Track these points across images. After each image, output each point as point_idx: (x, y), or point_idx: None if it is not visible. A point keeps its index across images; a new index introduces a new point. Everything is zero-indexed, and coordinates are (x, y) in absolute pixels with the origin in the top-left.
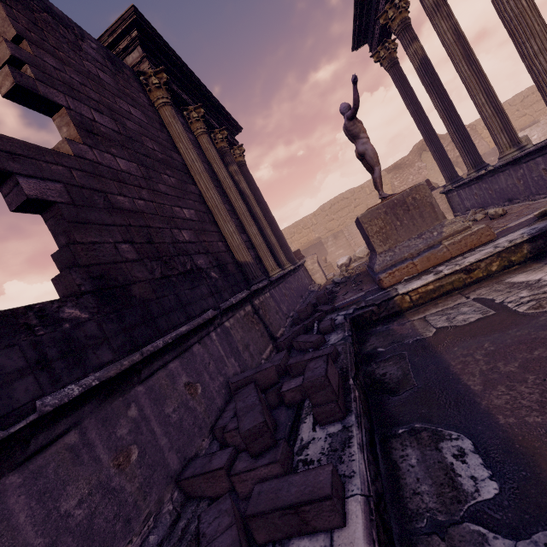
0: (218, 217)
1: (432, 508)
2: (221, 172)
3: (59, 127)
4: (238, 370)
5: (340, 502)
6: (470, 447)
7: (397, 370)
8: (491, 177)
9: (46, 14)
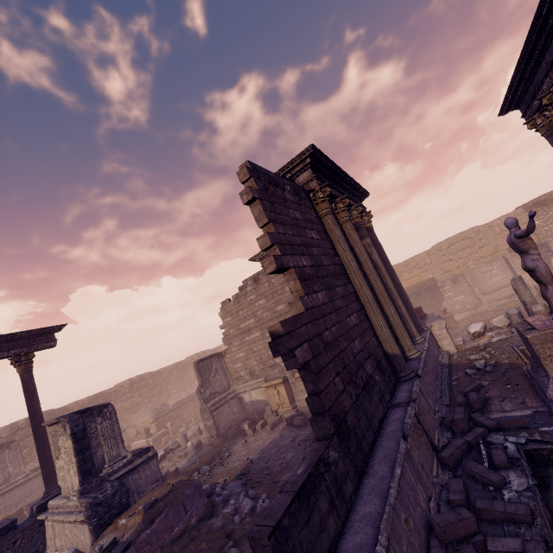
0: (369, 311)
1: None
2: (362, 255)
3: (287, 280)
4: (424, 495)
5: None
6: None
7: None
8: None
9: (271, 185)
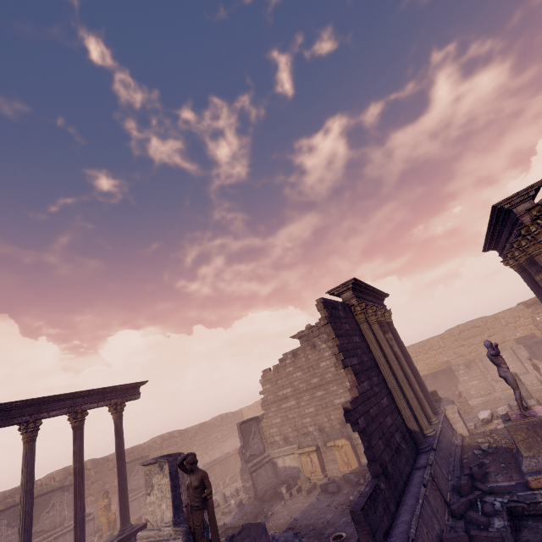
0: (395, 395)
1: None
2: (387, 349)
3: (346, 374)
4: (438, 527)
5: None
6: None
7: None
8: None
9: (332, 310)
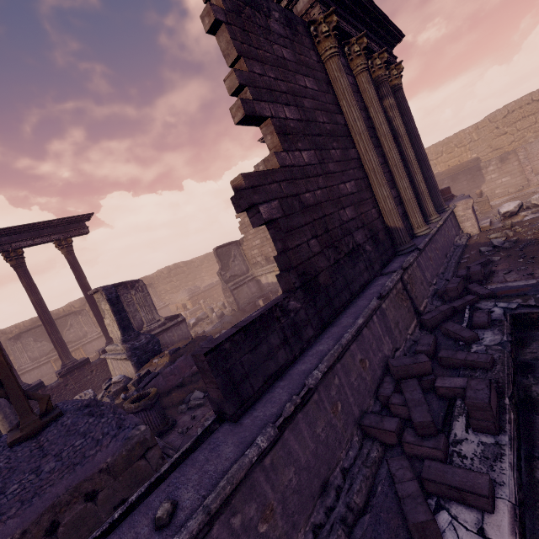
0: (373, 181)
1: None
2: (378, 117)
3: (264, 135)
4: (391, 346)
5: (492, 500)
6: None
7: None
8: None
9: (247, 7)
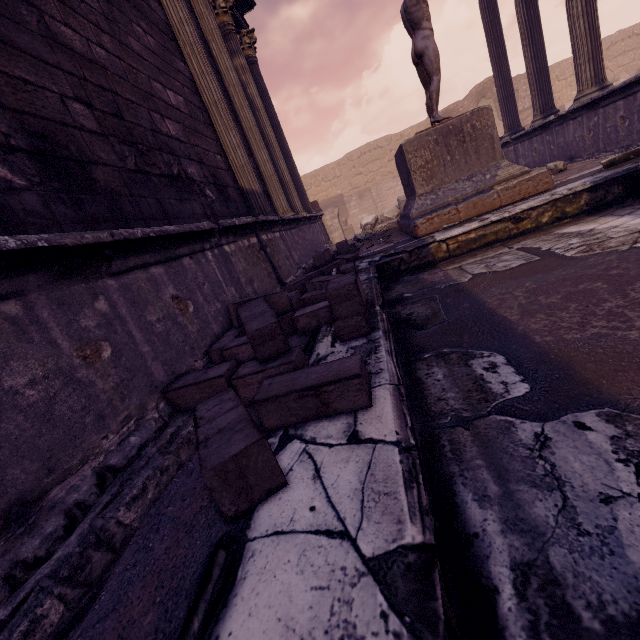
0: (217, 120)
1: (457, 408)
2: (223, 58)
3: None
4: None
5: (368, 386)
6: (503, 361)
7: (425, 310)
8: (559, 126)
9: None
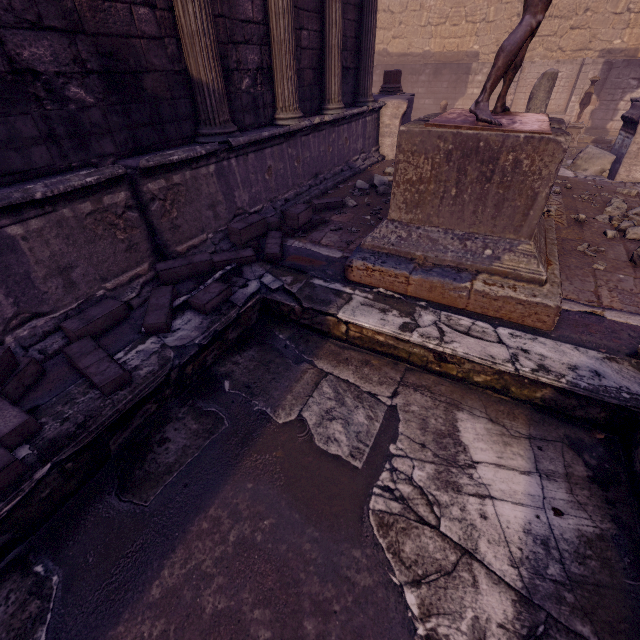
0: None
1: None
2: None
3: None
4: (10, 310)
5: None
6: None
7: (177, 450)
8: None
9: None
